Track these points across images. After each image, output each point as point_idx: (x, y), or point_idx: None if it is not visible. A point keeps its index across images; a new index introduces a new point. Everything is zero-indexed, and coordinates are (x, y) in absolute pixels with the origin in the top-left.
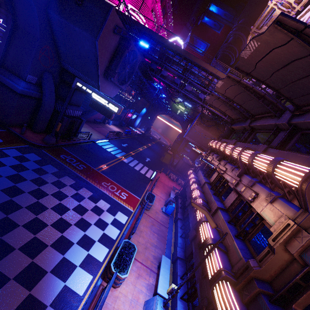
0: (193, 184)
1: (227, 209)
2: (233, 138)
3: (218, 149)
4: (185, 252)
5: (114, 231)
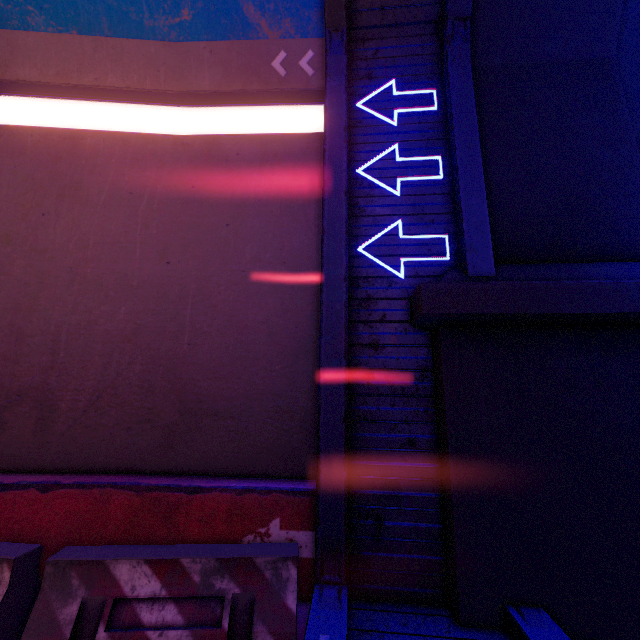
0: None
1: None
2: None
3: None
4: None
5: None
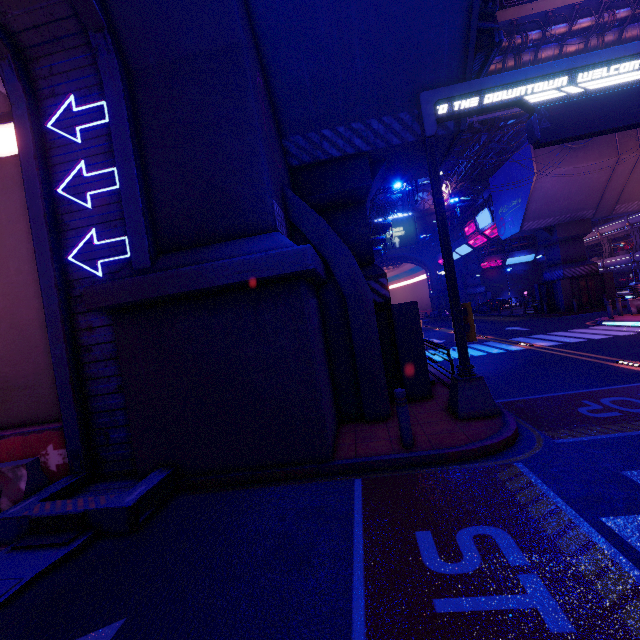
0: None
1: None
2: None
3: None
4: None
5: None
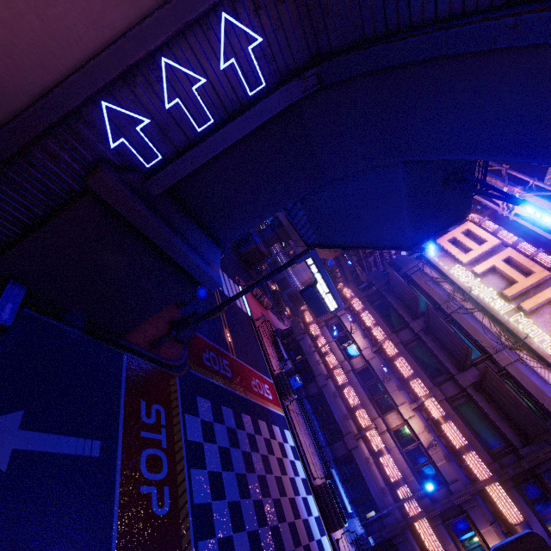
0: (341, 371)
1: (390, 429)
2: (381, 310)
3: (381, 344)
4: (333, 450)
5: (300, 467)
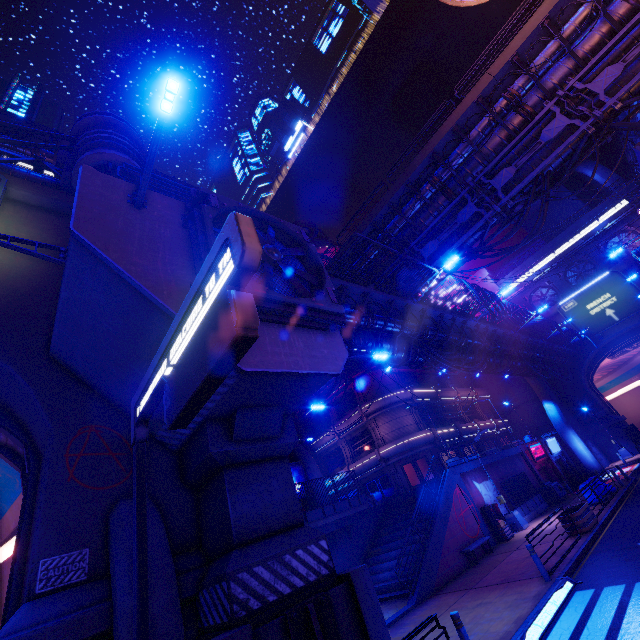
0: None
1: None
2: None
3: None
4: None
5: None
